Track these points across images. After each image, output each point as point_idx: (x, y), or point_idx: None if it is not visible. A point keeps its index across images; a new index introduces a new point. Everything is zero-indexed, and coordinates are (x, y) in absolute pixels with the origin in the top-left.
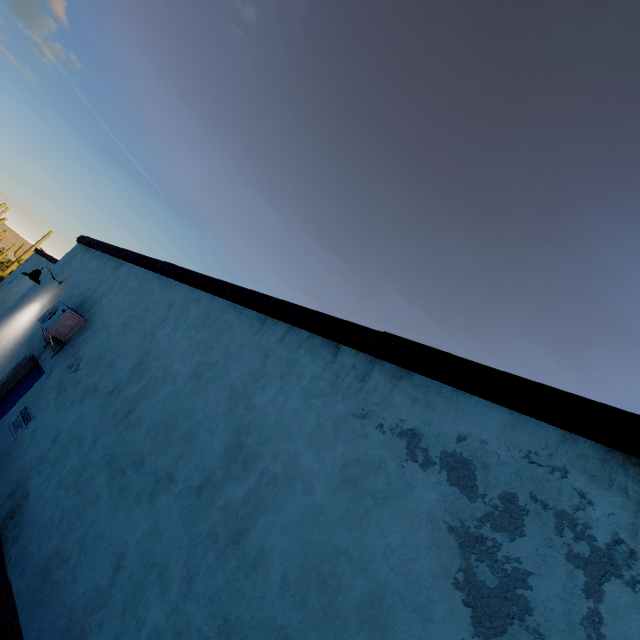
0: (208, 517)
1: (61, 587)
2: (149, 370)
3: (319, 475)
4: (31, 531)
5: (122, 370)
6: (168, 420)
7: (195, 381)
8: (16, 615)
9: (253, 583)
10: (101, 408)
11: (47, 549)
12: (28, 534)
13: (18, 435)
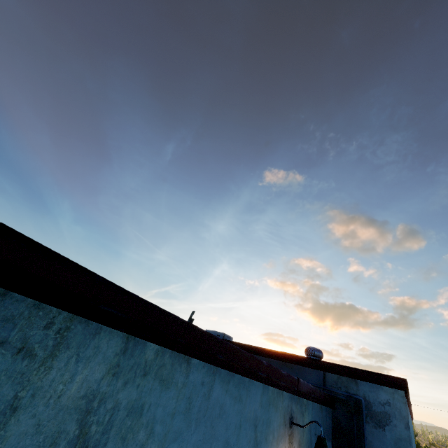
0: None
1: None
2: None
3: None
4: None
5: None
6: None
7: None
8: None
9: None
10: None
11: None
12: None
13: None
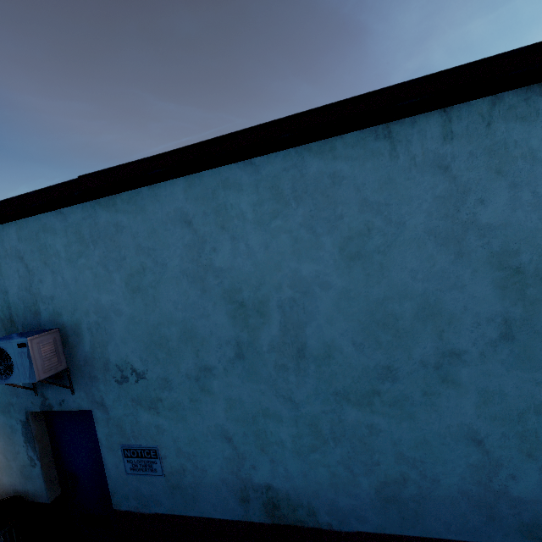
0: None
1: (426, 494)
2: (265, 301)
3: None
4: (322, 498)
5: (219, 329)
6: (374, 319)
7: (361, 264)
8: (400, 537)
9: None
10: (249, 376)
11: (366, 491)
12: (322, 502)
13: (162, 470)
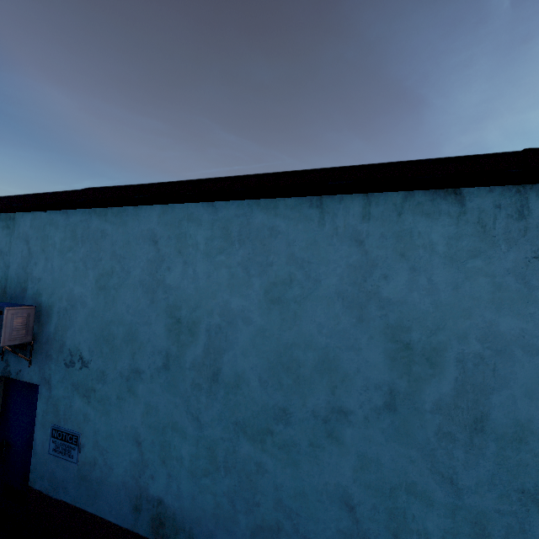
0: (424, 424)
1: None
2: (197, 323)
3: (536, 332)
4: (203, 527)
5: (156, 338)
6: (280, 361)
7: (279, 308)
8: None
9: (530, 453)
10: (169, 387)
11: (242, 531)
12: (202, 530)
13: (77, 458)
